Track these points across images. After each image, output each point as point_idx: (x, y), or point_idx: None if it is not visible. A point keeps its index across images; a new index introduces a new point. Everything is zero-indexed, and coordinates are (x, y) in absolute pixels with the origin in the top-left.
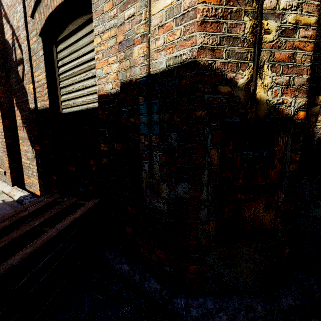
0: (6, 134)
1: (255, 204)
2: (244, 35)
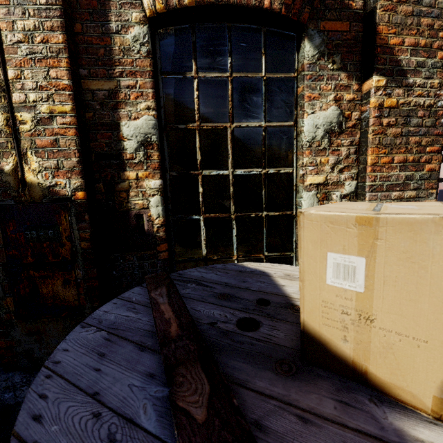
0: None
1: (52, 281)
2: (0, 128)
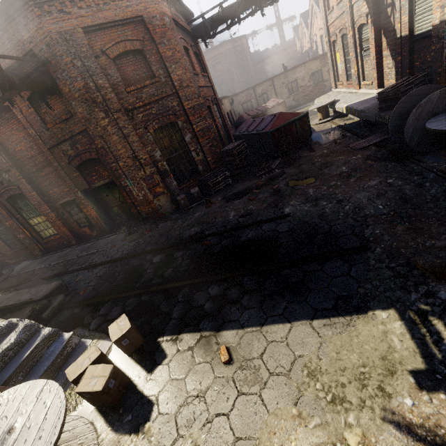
0: (376, 56)
1: None
2: None
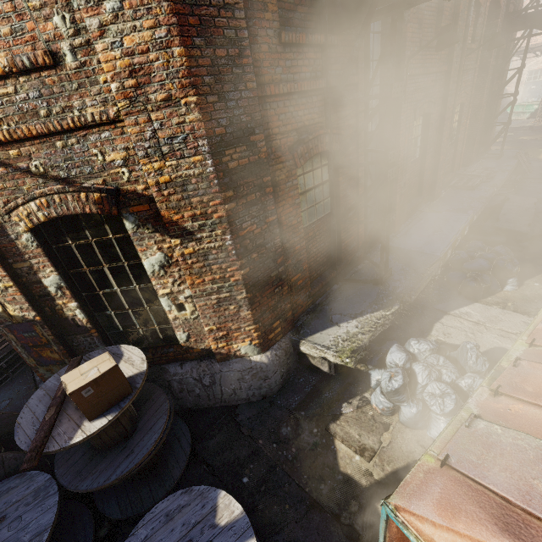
0: None
1: (45, 351)
2: None
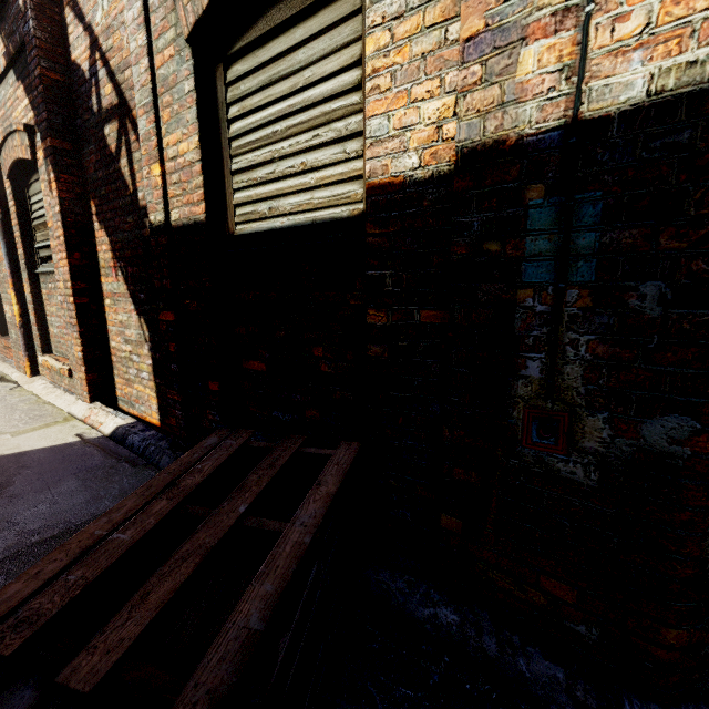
0: (77, 284)
1: None
2: None
